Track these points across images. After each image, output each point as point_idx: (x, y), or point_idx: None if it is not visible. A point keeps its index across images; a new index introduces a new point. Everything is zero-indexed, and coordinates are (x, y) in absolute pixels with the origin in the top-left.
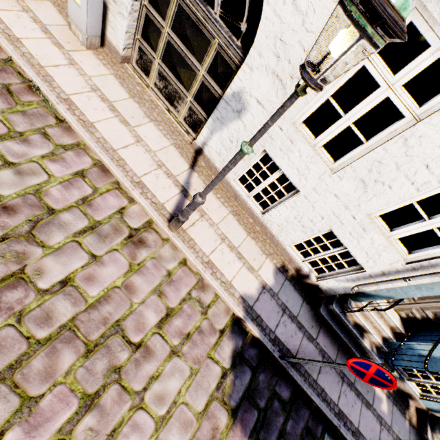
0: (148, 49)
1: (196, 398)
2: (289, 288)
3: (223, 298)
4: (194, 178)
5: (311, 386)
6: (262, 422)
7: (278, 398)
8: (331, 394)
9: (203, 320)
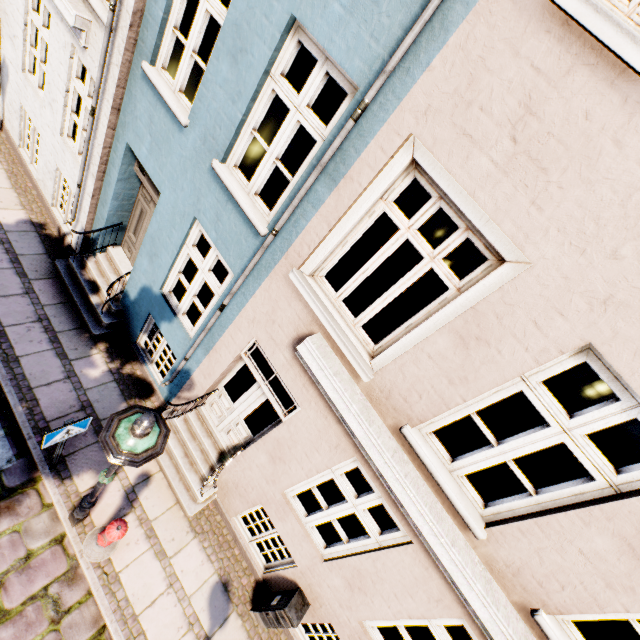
0: None
1: None
2: (32, 237)
3: None
4: None
5: None
6: None
7: None
8: (5, 317)
9: None
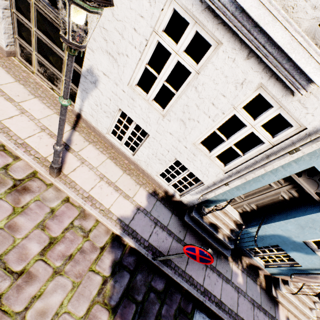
0: (25, 44)
1: (78, 306)
2: (160, 206)
3: (102, 222)
4: (76, 136)
5: (180, 275)
6: (140, 312)
7: (154, 290)
8: (197, 278)
9: (85, 242)
